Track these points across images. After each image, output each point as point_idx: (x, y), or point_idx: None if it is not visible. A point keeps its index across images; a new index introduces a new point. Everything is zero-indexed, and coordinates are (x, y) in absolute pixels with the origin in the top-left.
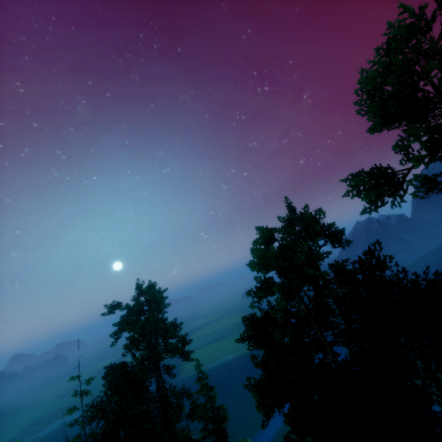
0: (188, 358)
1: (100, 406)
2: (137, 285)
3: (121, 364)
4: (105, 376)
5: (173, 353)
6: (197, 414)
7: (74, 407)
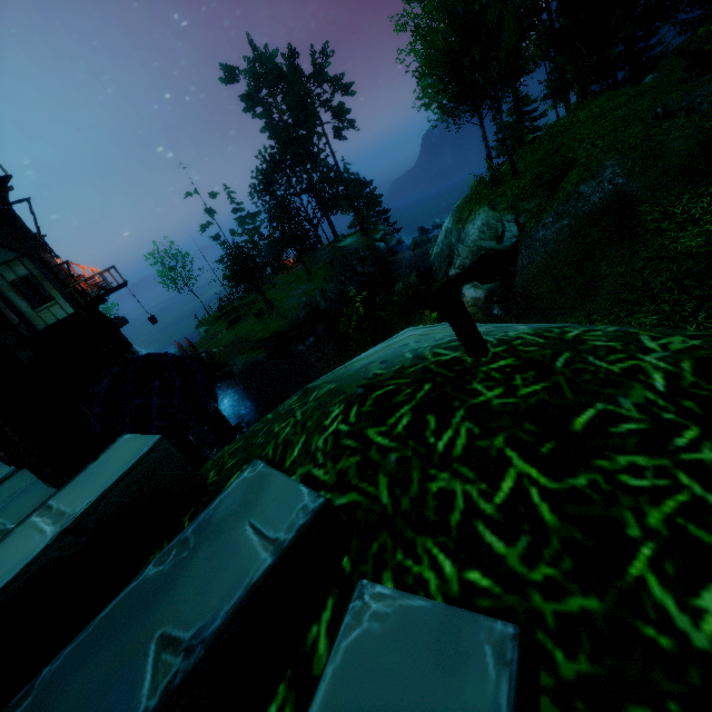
0: (353, 126)
1: (271, 176)
2: (250, 43)
3: (287, 122)
4: (271, 137)
5: (340, 116)
6: (361, 198)
7: (208, 222)
